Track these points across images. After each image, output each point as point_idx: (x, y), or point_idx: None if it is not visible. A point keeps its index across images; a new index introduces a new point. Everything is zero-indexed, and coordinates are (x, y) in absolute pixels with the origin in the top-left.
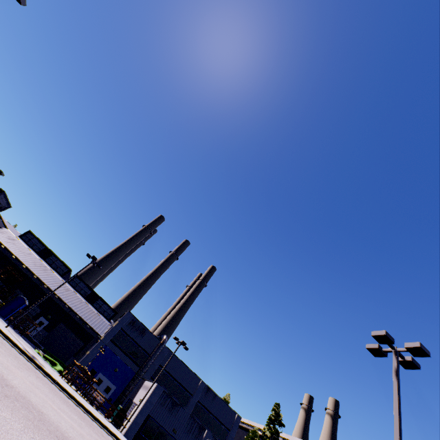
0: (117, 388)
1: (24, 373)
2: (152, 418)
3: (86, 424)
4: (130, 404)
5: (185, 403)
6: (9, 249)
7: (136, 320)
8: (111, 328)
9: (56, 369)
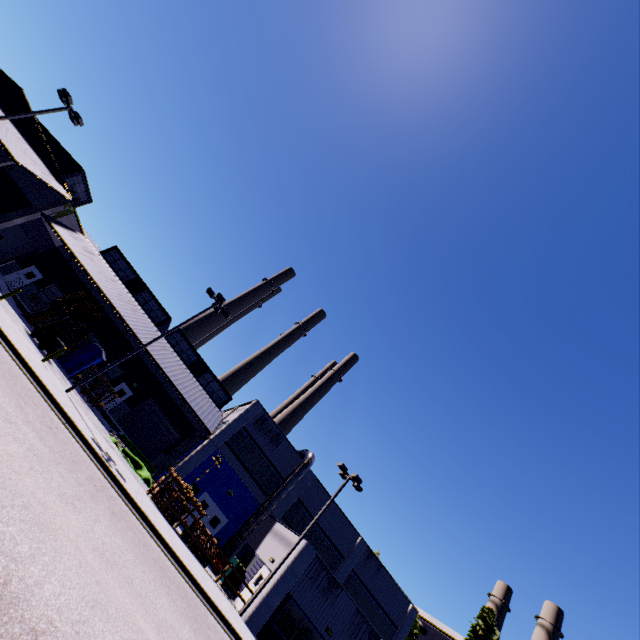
0: (229, 522)
1: (84, 517)
2: (293, 600)
3: None
4: (249, 556)
5: (332, 568)
6: (83, 264)
7: (267, 417)
8: (228, 424)
9: (140, 475)
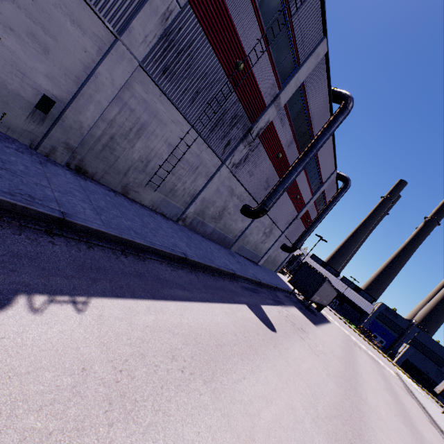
0: (386, 342)
1: (348, 328)
2: (409, 361)
3: (373, 349)
4: (396, 352)
5: (441, 364)
6: None
7: (388, 308)
8: (374, 311)
9: (352, 326)
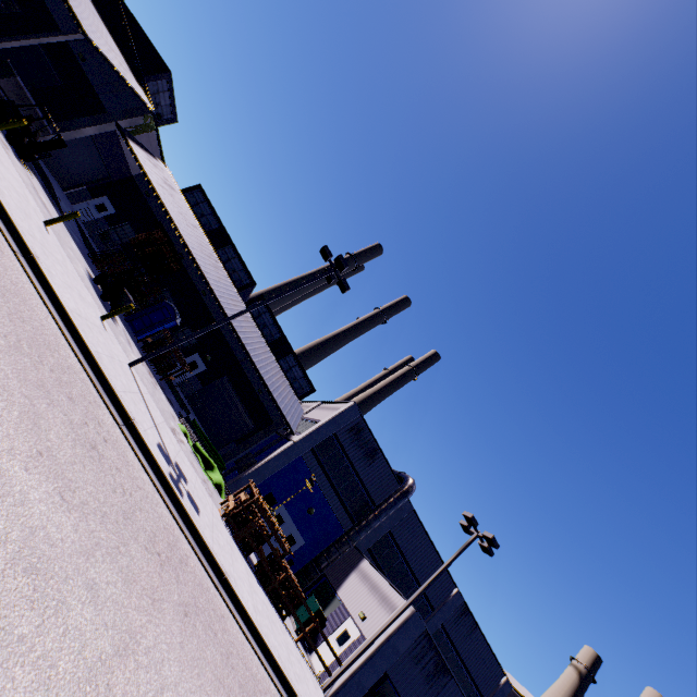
0: (305, 544)
1: None
2: (390, 682)
3: None
4: (328, 594)
5: None
6: (162, 199)
7: (364, 426)
8: (317, 427)
9: (210, 478)
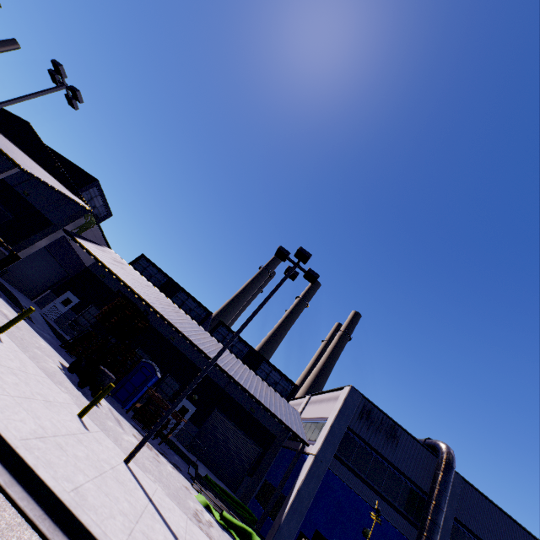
0: None
1: None
2: None
3: None
4: None
5: None
6: (115, 273)
7: (370, 406)
8: (329, 428)
9: None
